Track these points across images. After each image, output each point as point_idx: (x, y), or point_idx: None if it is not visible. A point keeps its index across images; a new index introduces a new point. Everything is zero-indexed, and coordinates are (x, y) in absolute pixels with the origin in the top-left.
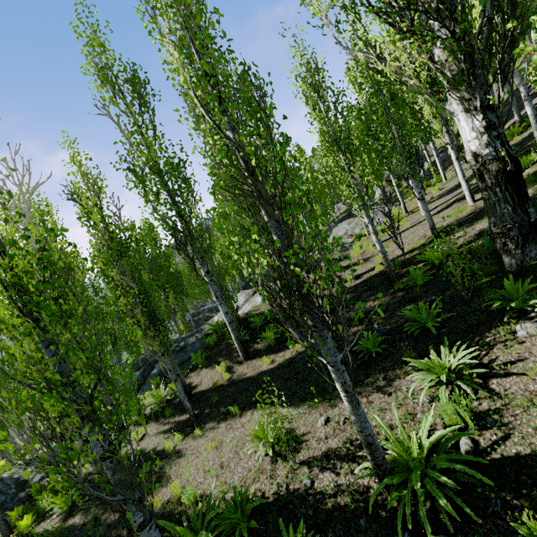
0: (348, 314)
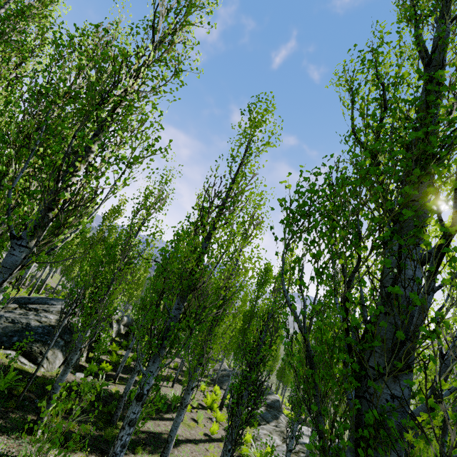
0: None
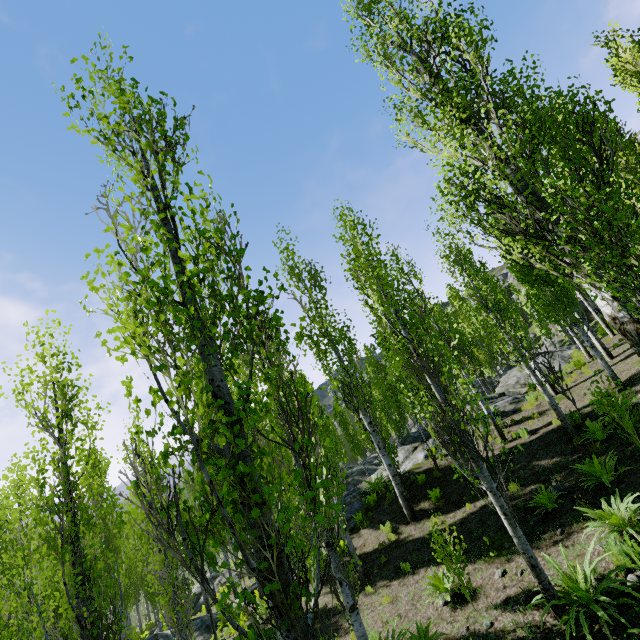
0: (523, 472)
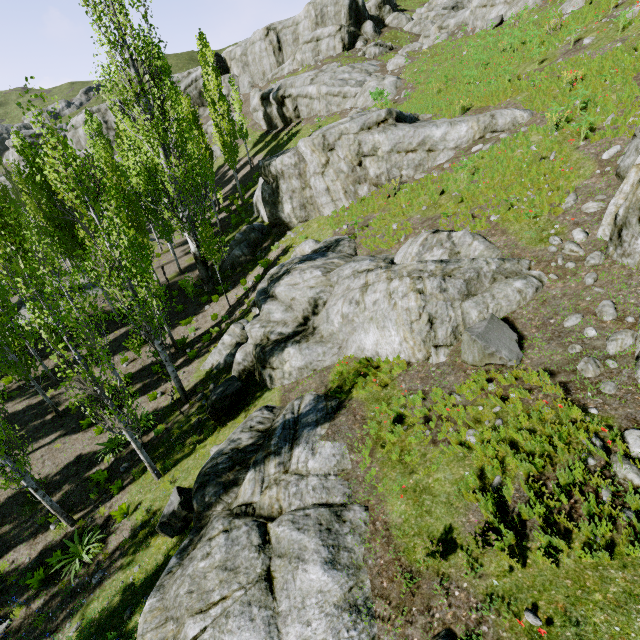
0: None
